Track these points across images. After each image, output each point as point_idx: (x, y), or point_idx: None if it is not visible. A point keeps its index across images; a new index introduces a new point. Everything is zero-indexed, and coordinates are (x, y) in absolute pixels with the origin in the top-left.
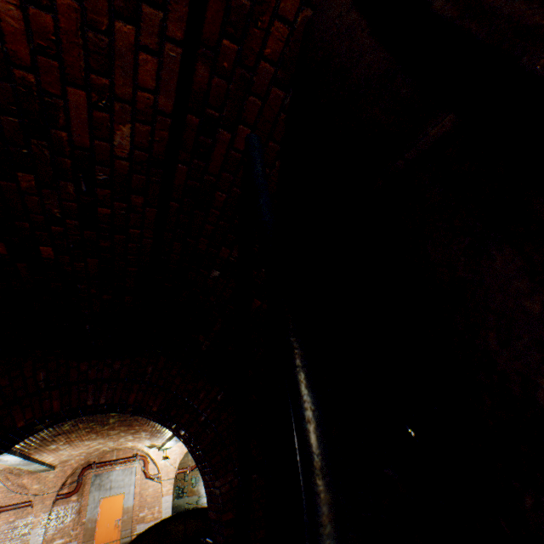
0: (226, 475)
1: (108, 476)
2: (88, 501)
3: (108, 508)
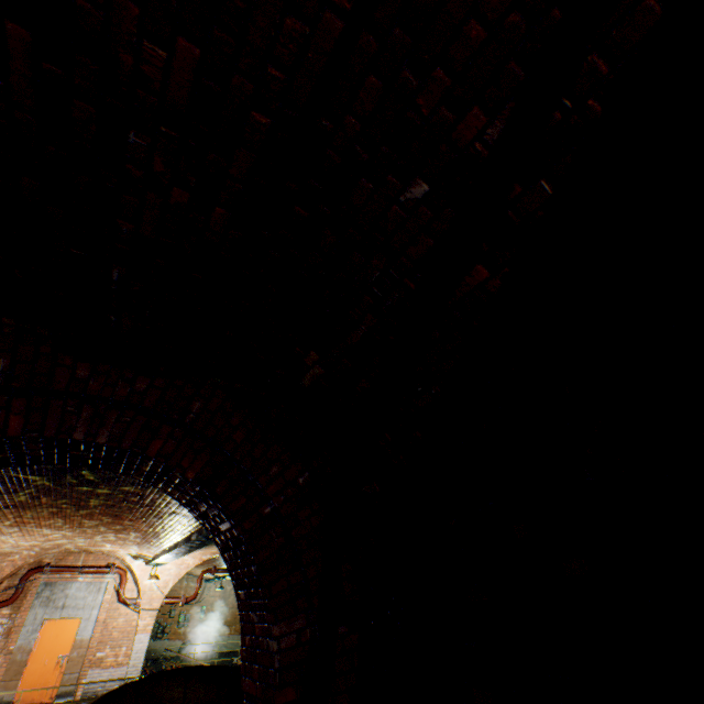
0: (293, 618)
1: (64, 588)
2: (26, 621)
3: (52, 636)
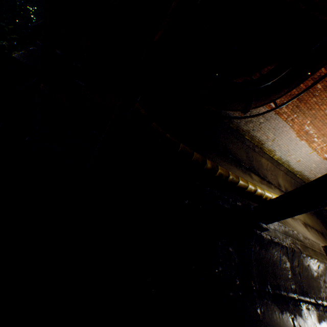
0: None
1: None
2: None
3: None
